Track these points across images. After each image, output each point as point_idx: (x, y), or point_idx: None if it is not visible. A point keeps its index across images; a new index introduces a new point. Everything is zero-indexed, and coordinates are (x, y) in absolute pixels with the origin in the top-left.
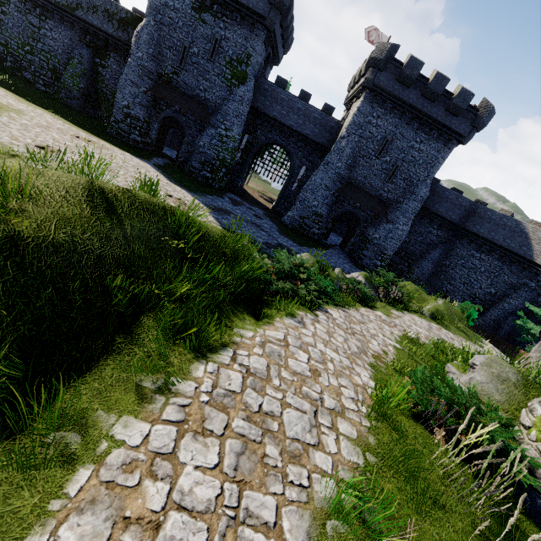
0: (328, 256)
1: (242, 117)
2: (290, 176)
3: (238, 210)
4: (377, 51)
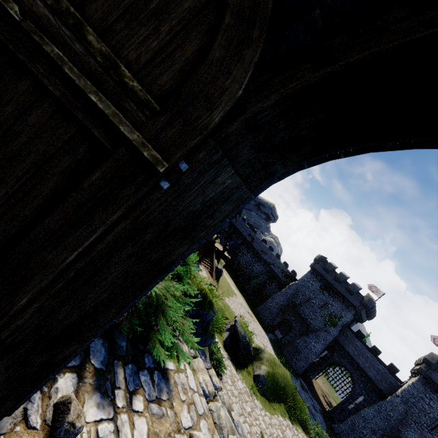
0: None
1: (327, 341)
2: (349, 396)
3: (303, 393)
4: (429, 356)
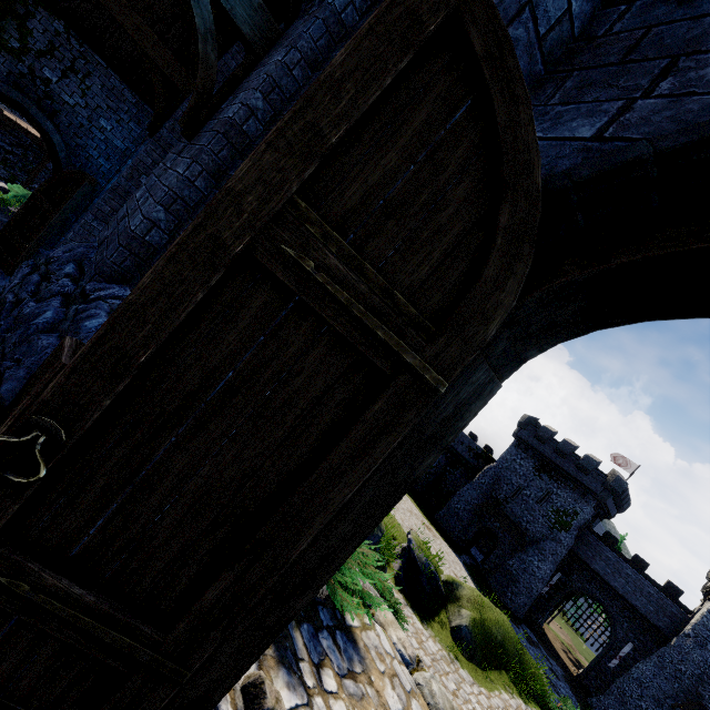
0: None
1: (558, 556)
2: (608, 645)
3: (532, 650)
4: None
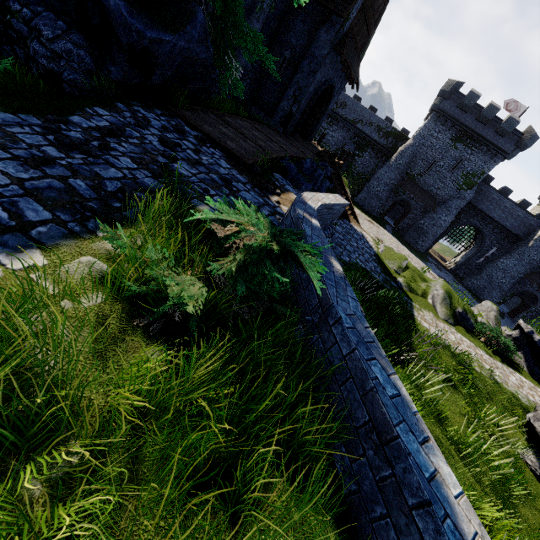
0: (509, 325)
1: (459, 209)
2: (478, 251)
3: (445, 276)
4: None
